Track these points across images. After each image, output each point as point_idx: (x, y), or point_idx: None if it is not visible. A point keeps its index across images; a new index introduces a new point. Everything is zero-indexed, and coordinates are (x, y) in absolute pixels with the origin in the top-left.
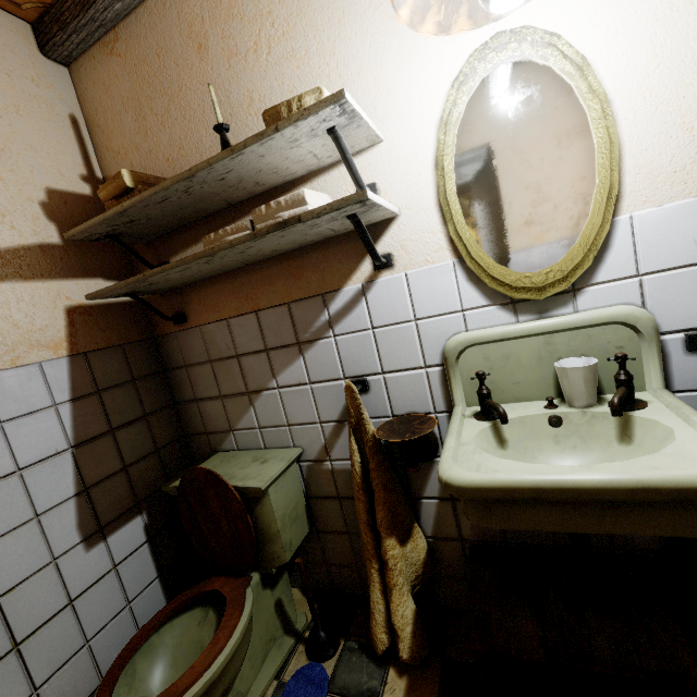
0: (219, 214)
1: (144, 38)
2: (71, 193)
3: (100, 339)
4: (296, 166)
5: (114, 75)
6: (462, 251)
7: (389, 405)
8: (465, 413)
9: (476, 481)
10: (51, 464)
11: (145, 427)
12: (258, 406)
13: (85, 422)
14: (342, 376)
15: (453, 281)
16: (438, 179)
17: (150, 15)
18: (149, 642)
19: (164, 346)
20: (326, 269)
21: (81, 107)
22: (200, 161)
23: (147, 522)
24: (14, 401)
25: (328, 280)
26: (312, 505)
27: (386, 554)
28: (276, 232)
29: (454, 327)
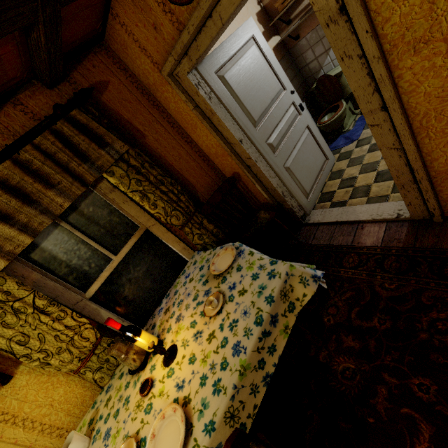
0: None
1: None
2: (258, 12)
3: (280, 56)
4: None
5: None
6: None
7: None
8: None
9: None
10: None
11: (296, 79)
12: (330, 54)
13: None
14: None
15: None
16: None
17: None
18: (321, 121)
19: (292, 52)
20: None
21: None
22: None
23: (305, 104)
24: None
25: None
26: None
27: None
28: None
29: None
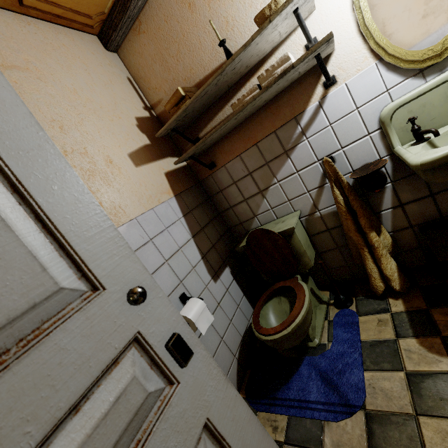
0: (222, 97)
1: (156, 16)
2: (143, 117)
3: (181, 186)
4: (268, 46)
5: (144, 45)
6: (381, 53)
7: (349, 166)
8: (403, 147)
9: (441, 154)
10: (188, 245)
11: (212, 226)
12: (268, 197)
13: (191, 226)
14: (316, 160)
15: (377, 75)
16: (357, 16)
17: (156, 1)
18: (260, 313)
19: (206, 185)
20: (293, 102)
21: (129, 72)
22: (204, 72)
23: (230, 270)
24: (166, 219)
25: (296, 108)
26: (312, 240)
27: (371, 241)
28: (278, 81)
29: (383, 103)
